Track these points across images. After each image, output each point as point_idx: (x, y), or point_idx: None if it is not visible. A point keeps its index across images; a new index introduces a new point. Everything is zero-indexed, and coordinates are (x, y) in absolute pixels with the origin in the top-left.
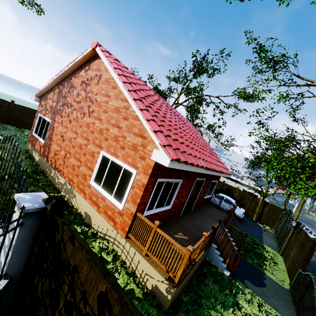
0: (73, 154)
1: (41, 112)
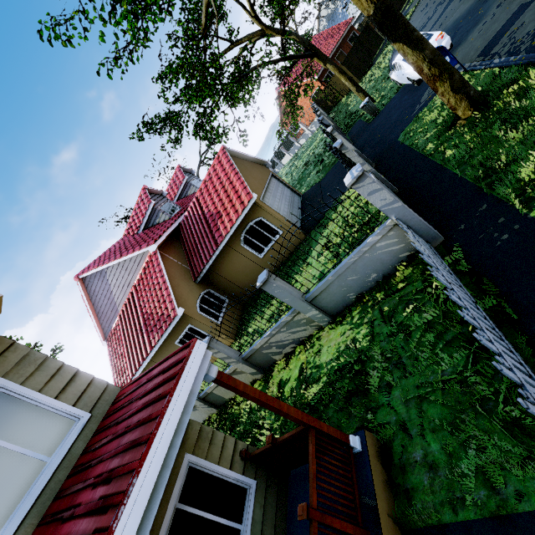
0: (309, 111)
1: (288, 127)
